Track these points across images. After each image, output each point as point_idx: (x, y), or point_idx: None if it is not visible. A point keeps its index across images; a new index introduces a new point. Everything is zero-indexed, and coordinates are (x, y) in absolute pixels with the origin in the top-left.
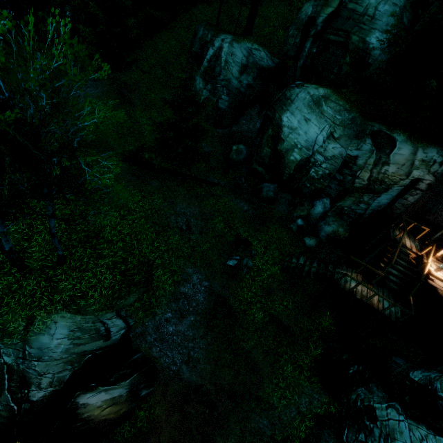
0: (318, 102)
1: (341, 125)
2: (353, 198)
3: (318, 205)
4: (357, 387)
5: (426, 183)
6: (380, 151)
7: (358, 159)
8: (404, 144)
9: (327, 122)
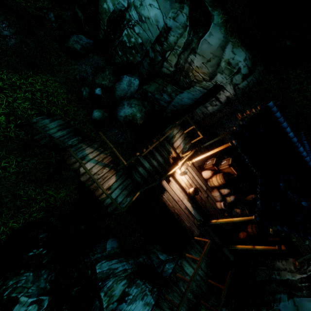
0: None
1: None
2: (157, 84)
3: (124, 81)
4: (26, 272)
5: (226, 95)
6: (194, 32)
7: (170, 33)
8: (218, 29)
9: None
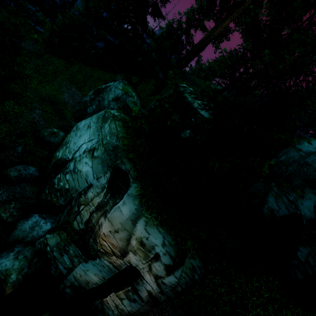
0: (105, 117)
1: (104, 146)
2: (60, 238)
3: (30, 220)
4: None
5: (147, 288)
6: (112, 195)
7: (90, 189)
8: (130, 200)
9: (97, 136)
